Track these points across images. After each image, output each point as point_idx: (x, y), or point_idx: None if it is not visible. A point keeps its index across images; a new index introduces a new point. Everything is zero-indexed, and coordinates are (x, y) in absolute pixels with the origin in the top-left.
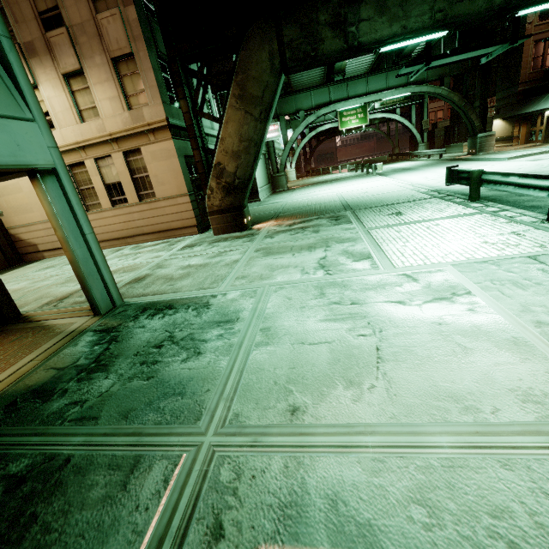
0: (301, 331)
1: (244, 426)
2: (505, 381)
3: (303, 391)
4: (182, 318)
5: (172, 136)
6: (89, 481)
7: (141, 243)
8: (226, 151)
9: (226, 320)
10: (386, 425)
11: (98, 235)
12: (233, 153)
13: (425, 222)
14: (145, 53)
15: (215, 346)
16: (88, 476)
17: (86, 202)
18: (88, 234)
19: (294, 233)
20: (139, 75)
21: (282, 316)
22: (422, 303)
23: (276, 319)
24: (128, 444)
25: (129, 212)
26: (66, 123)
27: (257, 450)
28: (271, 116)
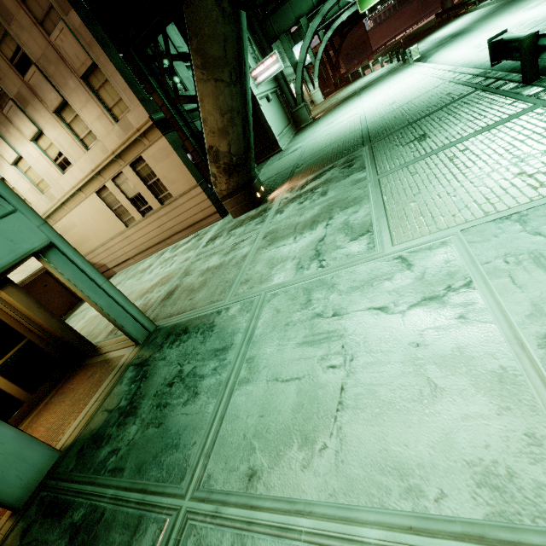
0: (279, 361)
1: (211, 491)
2: (467, 447)
3: (263, 449)
4: (191, 346)
5: (162, 133)
6: (111, 538)
7: (179, 241)
8: (212, 132)
9: (223, 347)
10: (324, 504)
11: (143, 244)
12: (220, 131)
13: (451, 148)
14: (104, 57)
15: (209, 383)
16: (111, 532)
17: (123, 220)
18: (103, 284)
19: (303, 201)
20: (110, 83)
21: (267, 340)
22: (407, 308)
23: (261, 344)
24: (137, 502)
25: (158, 217)
26: (77, 156)
27: (216, 523)
28: (246, 68)
